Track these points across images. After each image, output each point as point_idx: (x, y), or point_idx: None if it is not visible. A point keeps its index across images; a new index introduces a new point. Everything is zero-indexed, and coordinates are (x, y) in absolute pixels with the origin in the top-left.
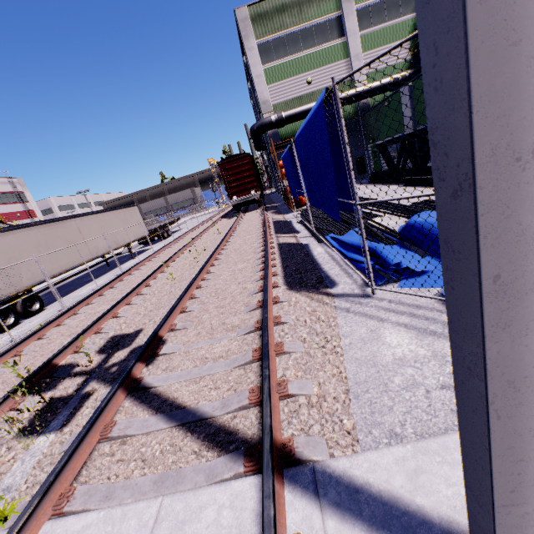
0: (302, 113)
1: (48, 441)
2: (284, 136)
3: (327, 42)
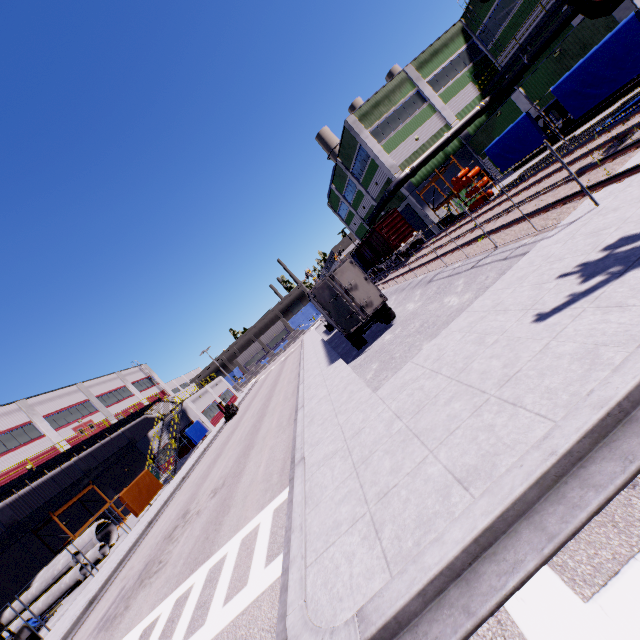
0: (426, 158)
1: None
2: (416, 183)
3: (417, 110)
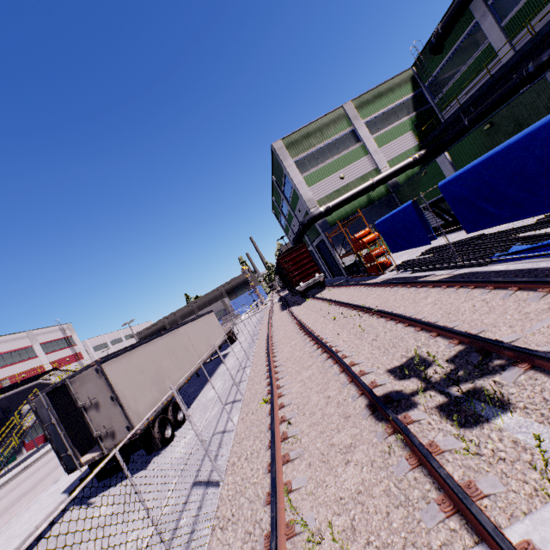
0: (345, 200)
1: (516, 417)
2: (332, 222)
3: (348, 148)
